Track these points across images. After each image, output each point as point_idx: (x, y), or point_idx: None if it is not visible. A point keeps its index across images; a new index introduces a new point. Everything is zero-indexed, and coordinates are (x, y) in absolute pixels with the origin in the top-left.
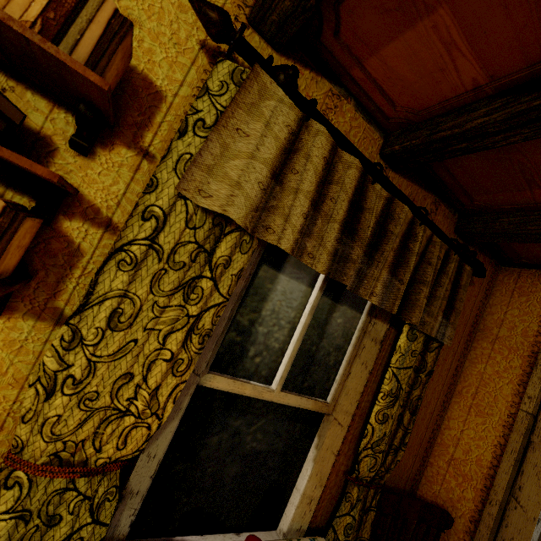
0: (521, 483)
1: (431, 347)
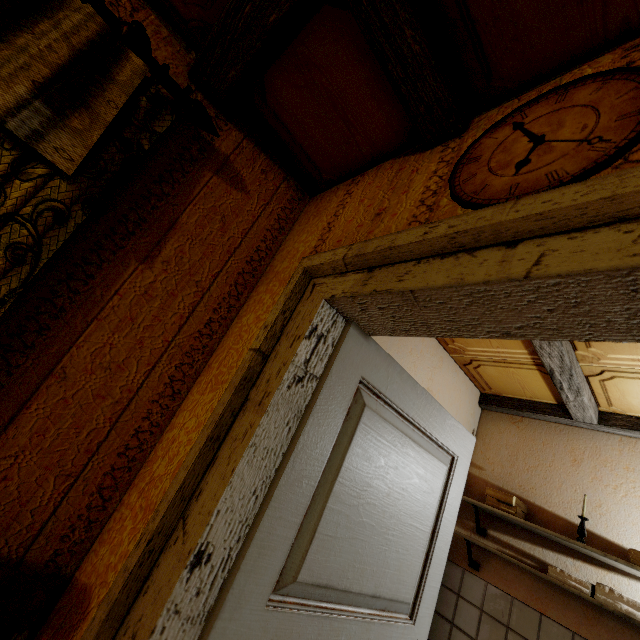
0: (205, 484)
1: (29, 173)
